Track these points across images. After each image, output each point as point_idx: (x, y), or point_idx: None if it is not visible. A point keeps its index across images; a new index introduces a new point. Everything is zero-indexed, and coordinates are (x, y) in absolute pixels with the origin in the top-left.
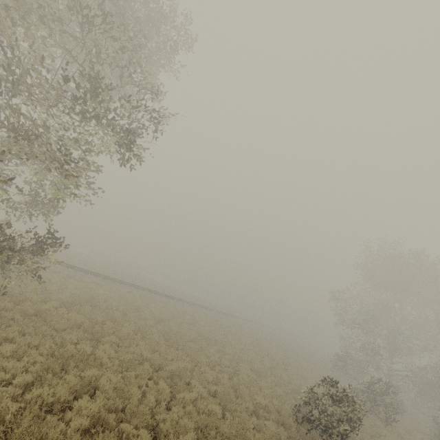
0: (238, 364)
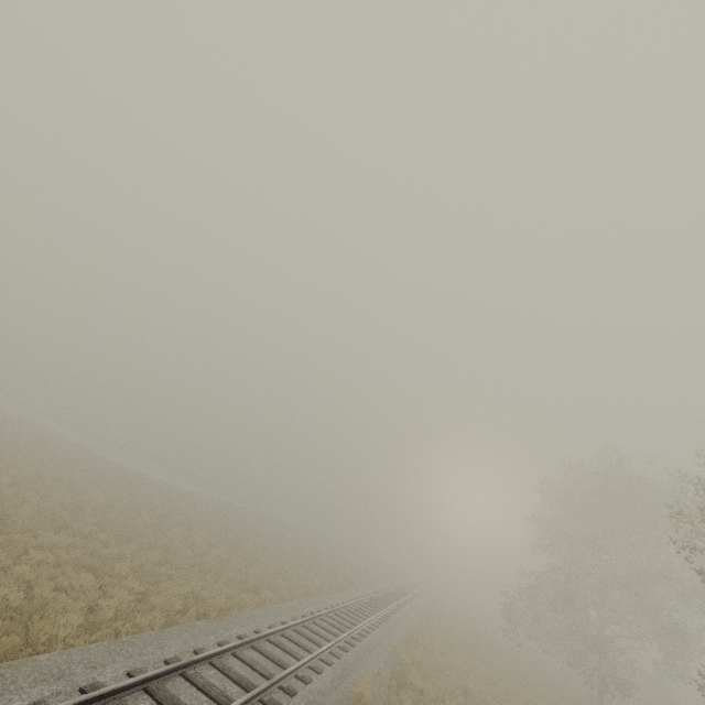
0: None
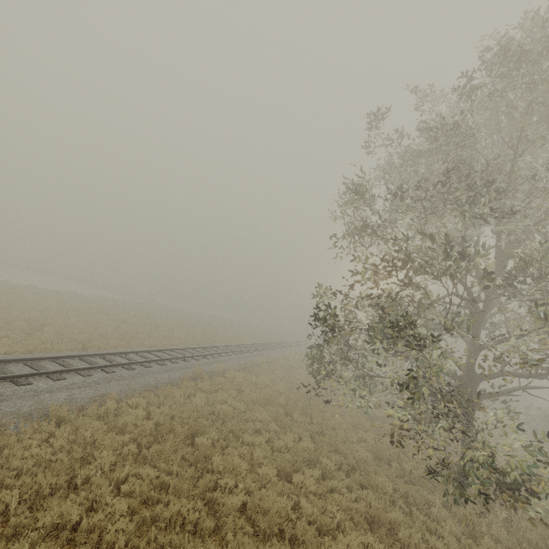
0: None
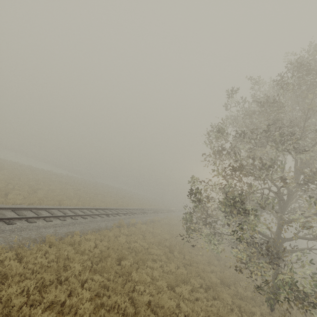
0: None
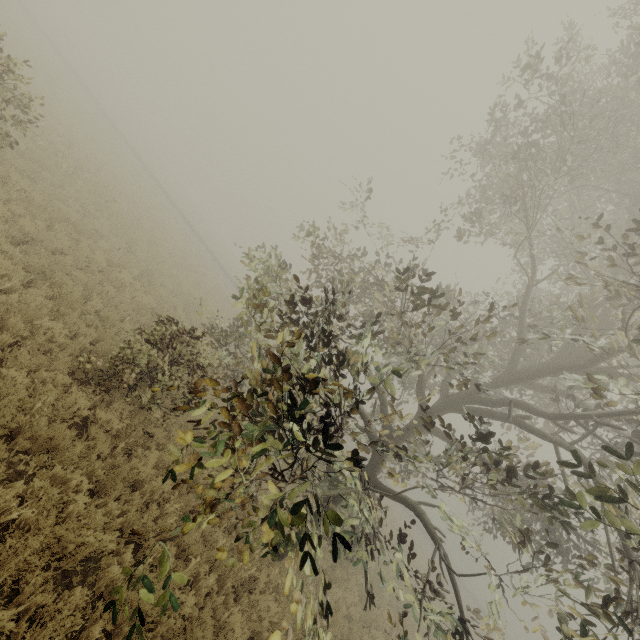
0: None
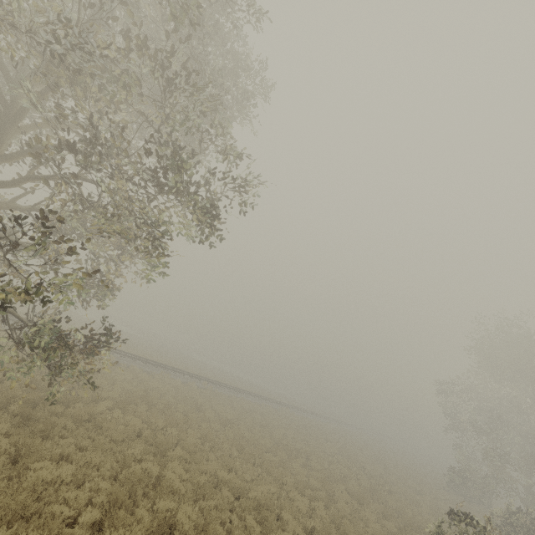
0: (329, 485)
